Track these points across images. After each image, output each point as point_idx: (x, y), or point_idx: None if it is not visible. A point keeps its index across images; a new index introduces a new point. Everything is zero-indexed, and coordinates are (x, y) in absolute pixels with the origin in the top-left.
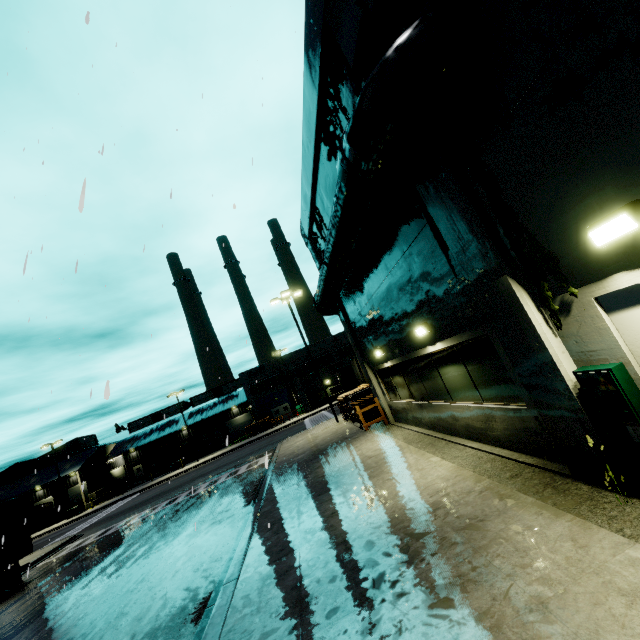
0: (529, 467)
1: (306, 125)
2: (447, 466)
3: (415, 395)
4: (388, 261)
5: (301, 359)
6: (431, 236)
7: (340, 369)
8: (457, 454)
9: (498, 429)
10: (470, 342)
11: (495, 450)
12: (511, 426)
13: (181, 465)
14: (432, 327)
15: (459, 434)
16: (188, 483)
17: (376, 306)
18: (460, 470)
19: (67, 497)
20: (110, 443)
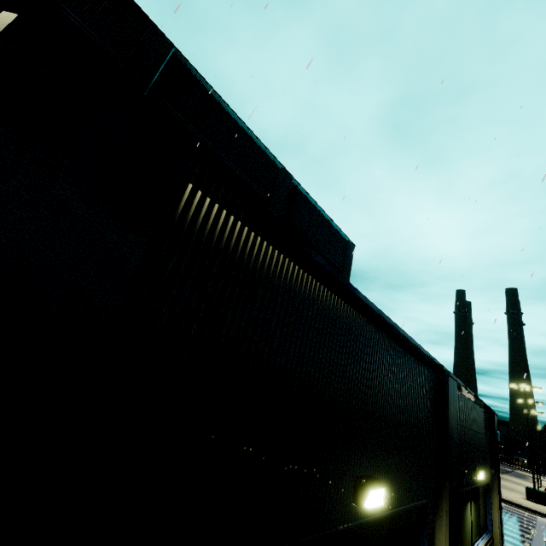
0: None
1: None
2: None
3: None
4: None
5: None
6: None
7: None
8: None
9: None
10: None
11: None
12: None
13: None
14: None
15: None
16: None
17: None
18: None
19: None
20: None
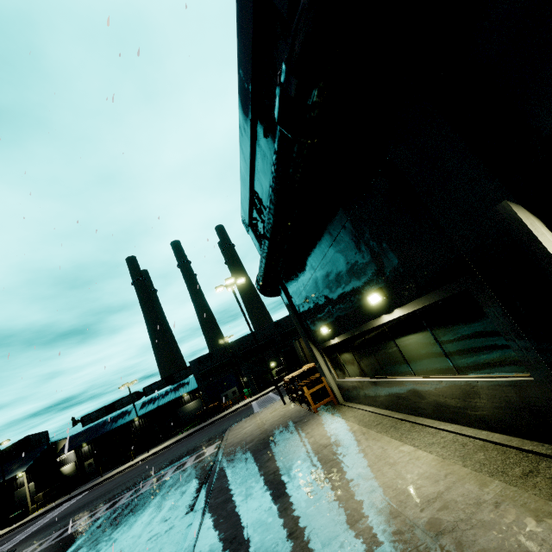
0: (544, 459)
1: (242, 106)
2: (427, 459)
3: (367, 372)
4: (332, 228)
5: (247, 344)
6: (385, 184)
7: (283, 351)
8: (431, 440)
9: (484, 407)
10: (439, 304)
11: (481, 434)
12: (505, 403)
13: (131, 457)
14: (388, 292)
15: (426, 414)
16: (134, 479)
17: (320, 280)
18: (448, 465)
19: (13, 501)
20: (62, 439)
